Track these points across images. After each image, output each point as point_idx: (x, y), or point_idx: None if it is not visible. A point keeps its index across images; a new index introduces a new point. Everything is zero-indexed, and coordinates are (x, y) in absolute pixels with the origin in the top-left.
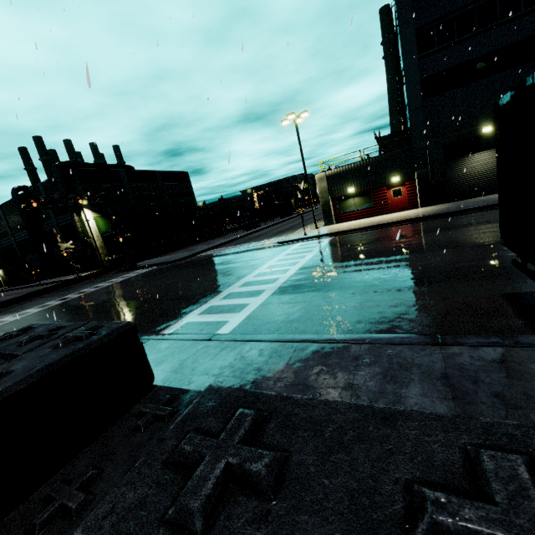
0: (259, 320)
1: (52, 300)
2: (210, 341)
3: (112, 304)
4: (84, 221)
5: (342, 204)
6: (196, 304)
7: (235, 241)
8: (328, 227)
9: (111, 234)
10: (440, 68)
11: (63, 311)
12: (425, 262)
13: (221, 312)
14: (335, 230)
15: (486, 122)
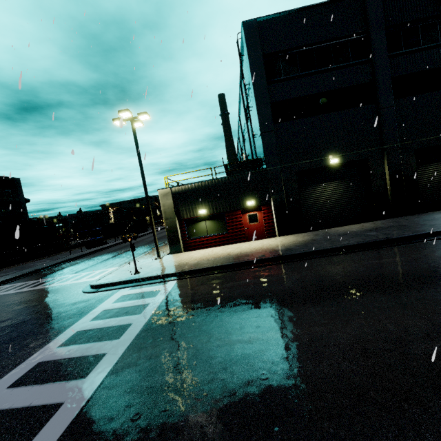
0: None
1: None
2: None
3: None
4: None
5: (191, 227)
6: None
7: (54, 267)
8: (173, 258)
9: None
10: (288, 96)
11: None
12: None
13: None
14: (181, 266)
15: (333, 154)
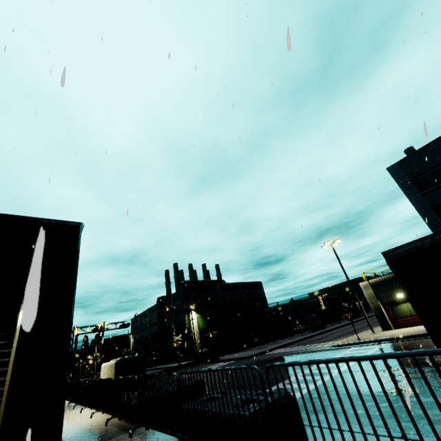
0: None
1: None
2: None
3: None
4: (191, 320)
5: (394, 309)
6: None
7: (299, 341)
8: (384, 332)
9: (205, 330)
10: None
11: None
12: None
13: None
14: (389, 336)
15: None
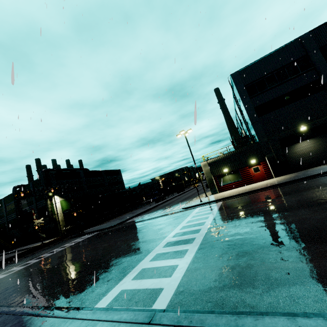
0: (195, 287)
1: (17, 266)
2: (150, 325)
3: (59, 269)
4: (53, 204)
5: (221, 179)
6: (129, 267)
7: (151, 209)
8: (215, 195)
9: (69, 211)
10: (264, 101)
11: (20, 277)
12: (323, 215)
13: (153, 276)
14: (221, 196)
15: (301, 124)
